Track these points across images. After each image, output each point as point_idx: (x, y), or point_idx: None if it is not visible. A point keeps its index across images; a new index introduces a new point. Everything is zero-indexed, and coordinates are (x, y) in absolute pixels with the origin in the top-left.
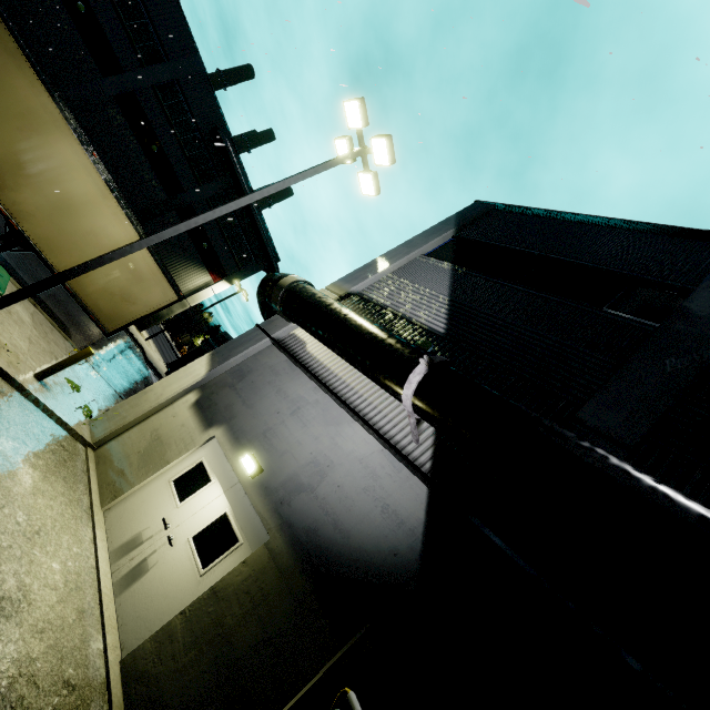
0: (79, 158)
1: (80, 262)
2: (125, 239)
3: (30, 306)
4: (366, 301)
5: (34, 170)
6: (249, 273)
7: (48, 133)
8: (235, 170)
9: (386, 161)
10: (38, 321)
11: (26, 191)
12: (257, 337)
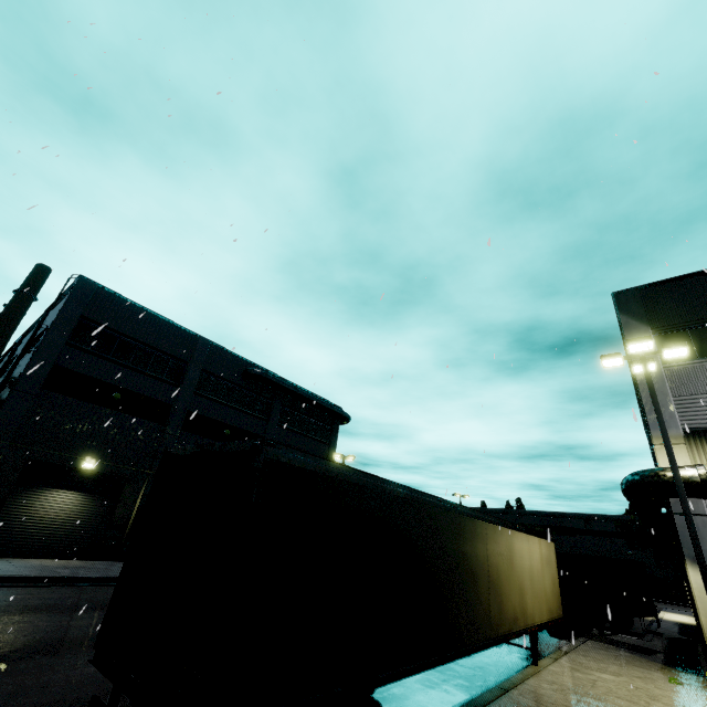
0: (518, 540)
1: (544, 598)
2: (538, 549)
3: (567, 664)
4: (706, 432)
5: (521, 581)
6: (335, 440)
7: (512, 550)
8: (281, 384)
9: (683, 354)
10: (586, 668)
11: (527, 600)
12: (699, 523)
